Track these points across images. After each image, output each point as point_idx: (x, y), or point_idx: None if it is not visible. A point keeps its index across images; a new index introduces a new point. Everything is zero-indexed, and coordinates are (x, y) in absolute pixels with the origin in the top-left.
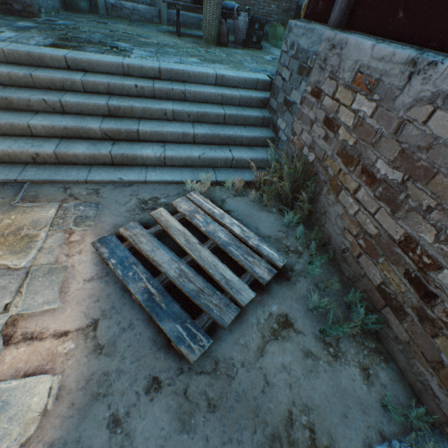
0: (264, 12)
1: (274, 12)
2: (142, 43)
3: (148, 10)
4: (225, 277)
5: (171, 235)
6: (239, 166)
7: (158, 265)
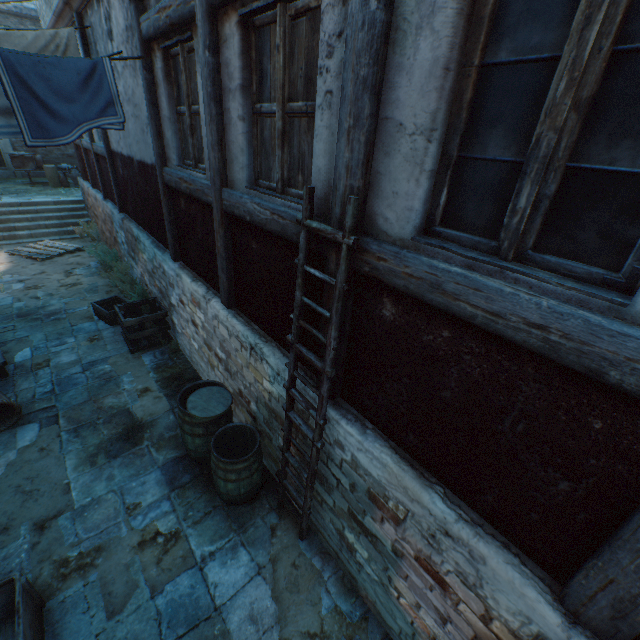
0: None
1: None
2: (7, 194)
3: (4, 173)
4: (58, 250)
5: (37, 248)
6: (74, 234)
7: (32, 251)
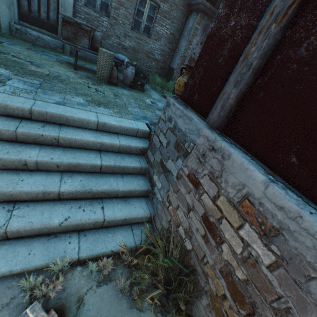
0: (148, 65)
1: (154, 67)
2: (28, 72)
3: (52, 41)
4: None
5: None
6: (112, 225)
7: None
